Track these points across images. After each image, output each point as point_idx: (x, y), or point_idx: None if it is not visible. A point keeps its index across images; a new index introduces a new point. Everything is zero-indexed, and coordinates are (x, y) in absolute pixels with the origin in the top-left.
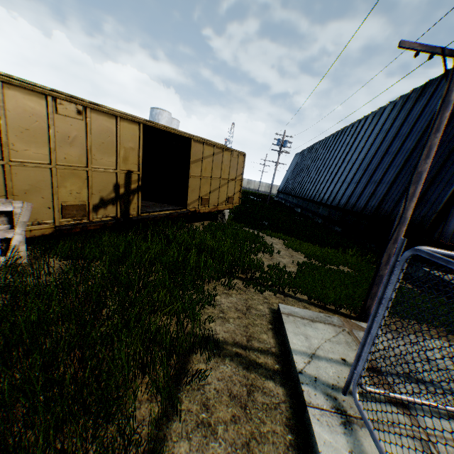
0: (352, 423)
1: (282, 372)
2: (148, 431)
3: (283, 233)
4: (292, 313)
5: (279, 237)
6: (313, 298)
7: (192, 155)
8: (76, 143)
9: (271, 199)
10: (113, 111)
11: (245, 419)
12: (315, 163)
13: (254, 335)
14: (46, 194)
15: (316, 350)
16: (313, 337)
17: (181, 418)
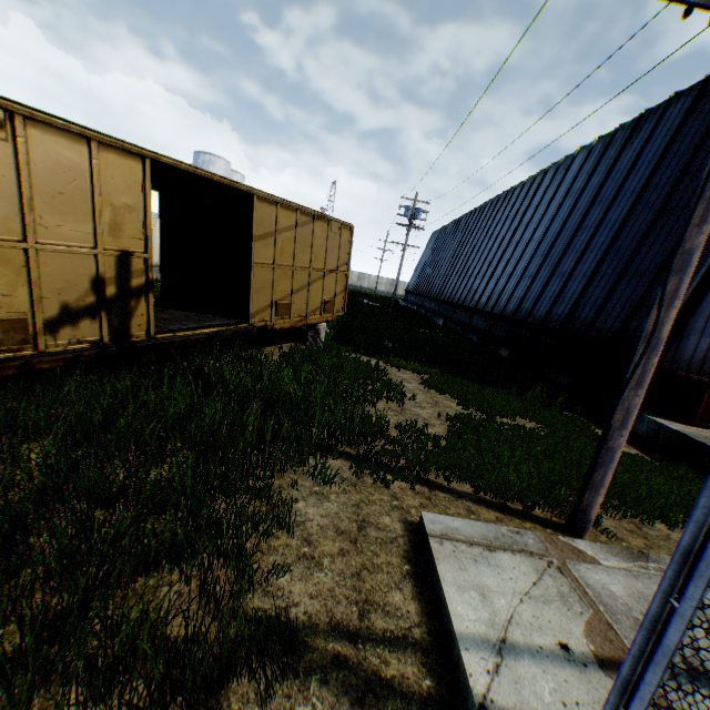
0: None
1: (440, 698)
2: None
3: (419, 361)
4: (449, 532)
5: (413, 370)
6: (482, 488)
7: (256, 226)
8: None
9: (396, 304)
10: (80, 128)
11: None
12: (464, 246)
13: (374, 597)
14: None
15: (507, 627)
16: (495, 591)
17: None
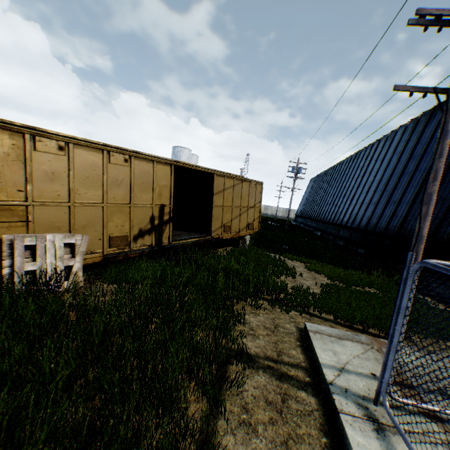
0: (384, 430)
1: (313, 384)
2: (200, 423)
3: (304, 256)
4: (319, 330)
5: (301, 261)
6: (339, 318)
7: (215, 188)
8: (122, 185)
9: (289, 224)
10: (151, 157)
11: (282, 422)
12: (331, 186)
13: (283, 351)
14: (98, 227)
15: (345, 364)
16: (341, 353)
17: (225, 417)
